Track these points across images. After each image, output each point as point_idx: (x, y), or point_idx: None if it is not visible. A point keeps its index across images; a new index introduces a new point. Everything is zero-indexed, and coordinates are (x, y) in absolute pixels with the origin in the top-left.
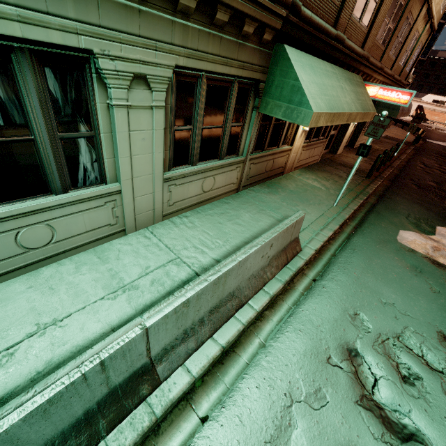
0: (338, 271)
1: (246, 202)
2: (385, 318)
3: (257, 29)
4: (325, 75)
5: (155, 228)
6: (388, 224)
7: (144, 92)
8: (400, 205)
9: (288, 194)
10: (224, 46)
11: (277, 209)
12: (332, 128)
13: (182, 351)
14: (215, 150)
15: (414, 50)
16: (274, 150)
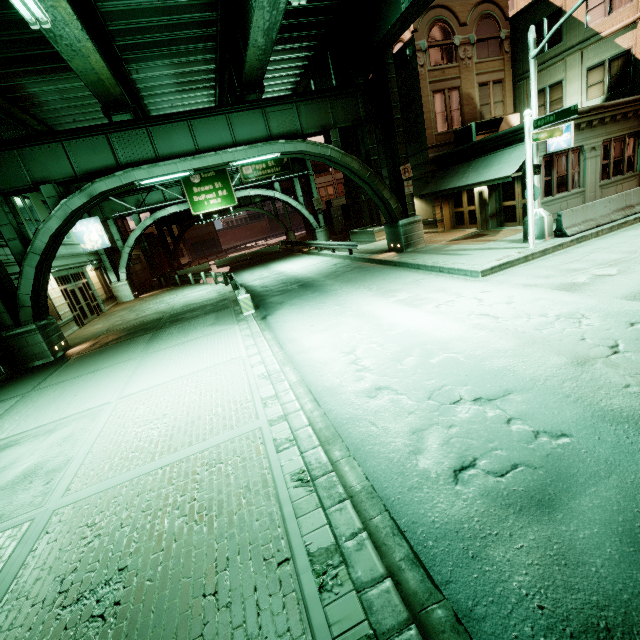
0: None
1: None
2: None
3: (634, 113)
4: None
5: None
6: None
7: (593, 152)
8: None
9: None
10: (619, 126)
11: None
12: None
13: None
14: (619, 171)
15: None
16: None
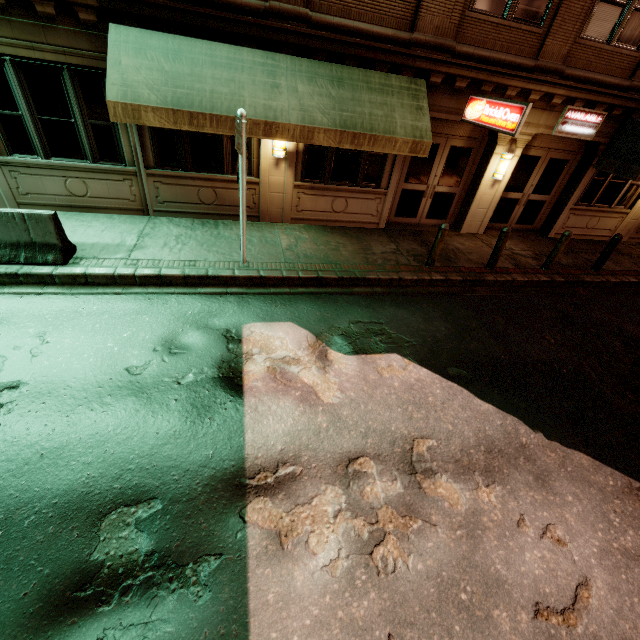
0: (72, 298)
1: (132, 224)
2: (5, 340)
3: (60, 9)
4: (216, 64)
5: None
6: (288, 310)
7: None
8: (401, 310)
9: (207, 235)
10: (19, 29)
11: (149, 238)
12: (393, 172)
13: None
14: (76, 148)
15: None
16: (208, 174)
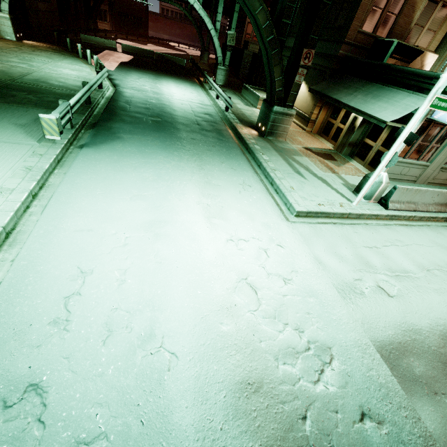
0: None
1: None
2: None
3: None
4: None
5: (423, 185)
6: None
7: None
8: None
9: None
10: None
11: None
12: None
13: None
14: None
15: None
16: None
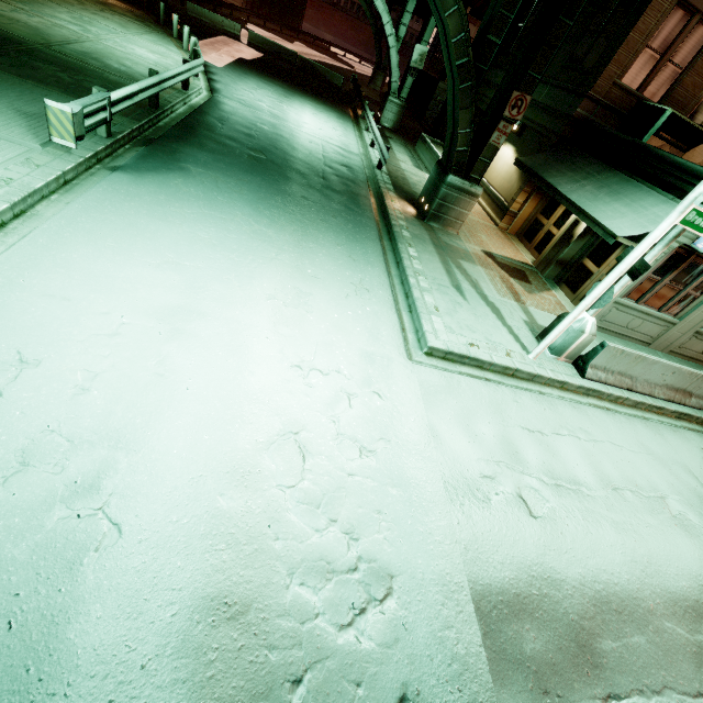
0: None
1: None
2: None
3: None
4: None
5: (661, 354)
6: None
7: None
8: None
9: None
10: None
11: None
12: None
13: (699, 403)
14: None
15: None
16: None
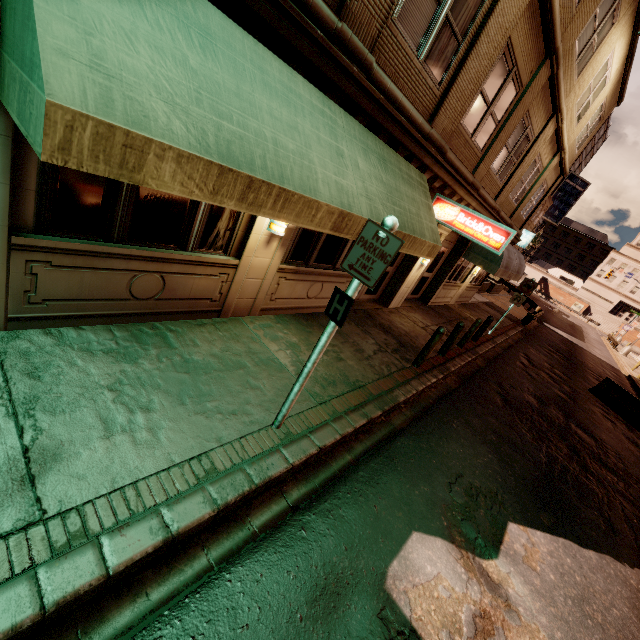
0: None
1: None
2: None
3: None
4: (270, 89)
5: None
6: (392, 506)
7: None
8: (452, 442)
9: (167, 369)
10: None
11: (48, 413)
12: None
13: None
14: None
15: (534, 187)
16: (160, 250)
